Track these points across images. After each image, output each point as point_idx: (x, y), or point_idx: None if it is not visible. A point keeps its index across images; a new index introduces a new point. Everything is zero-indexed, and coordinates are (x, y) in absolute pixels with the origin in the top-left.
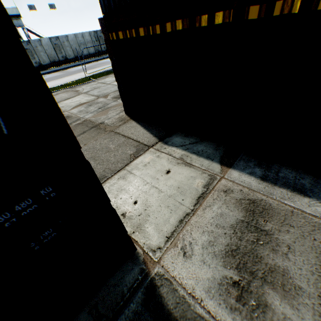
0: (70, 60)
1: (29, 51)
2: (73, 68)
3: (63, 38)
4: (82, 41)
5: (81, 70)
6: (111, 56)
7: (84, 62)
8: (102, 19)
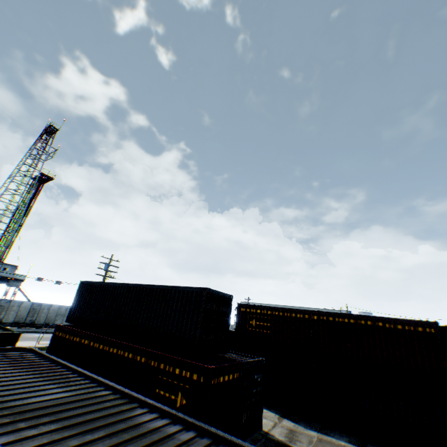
0: (37, 325)
1: (3, 307)
2: (32, 333)
3: (47, 306)
4: (63, 312)
5: (38, 338)
6: (52, 340)
7: (49, 331)
8: (59, 325)
